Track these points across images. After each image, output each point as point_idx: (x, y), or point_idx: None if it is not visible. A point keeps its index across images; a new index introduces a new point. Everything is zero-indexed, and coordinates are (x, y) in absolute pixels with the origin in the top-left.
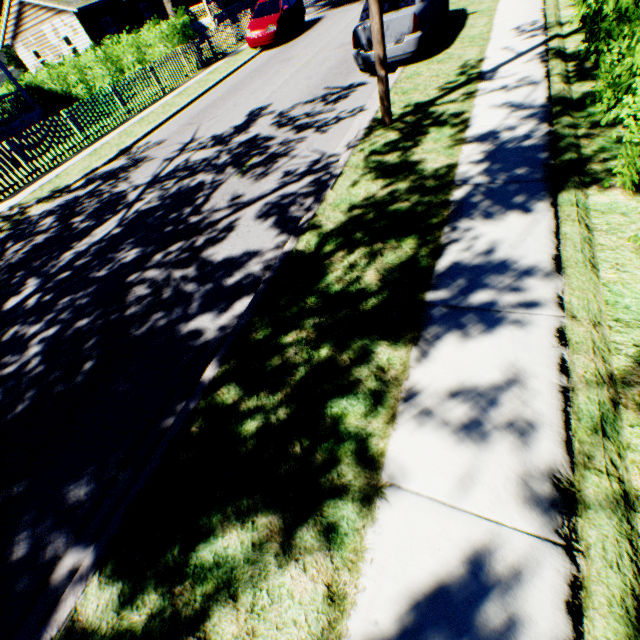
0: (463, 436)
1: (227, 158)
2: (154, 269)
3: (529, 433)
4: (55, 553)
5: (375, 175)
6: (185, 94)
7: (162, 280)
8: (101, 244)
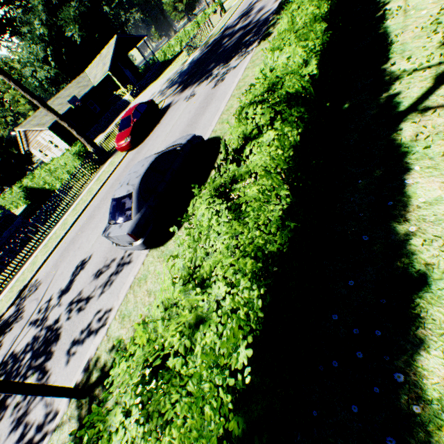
0: None
1: (30, 357)
2: None
3: None
4: None
5: None
6: (76, 209)
7: None
8: None
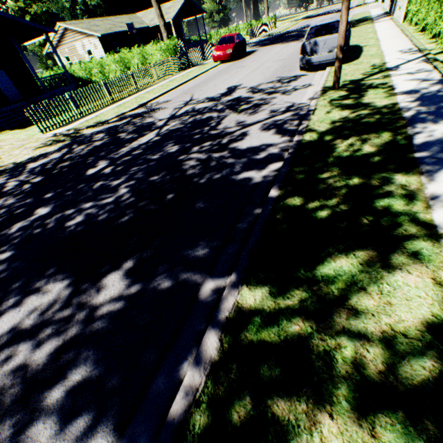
0: None
1: (223, 106)
2: (196, 153)
3: None
4: (195, 283)
5: (341, 108)
6: (175, 81)
7: (205, 158)
8: (148, 144)
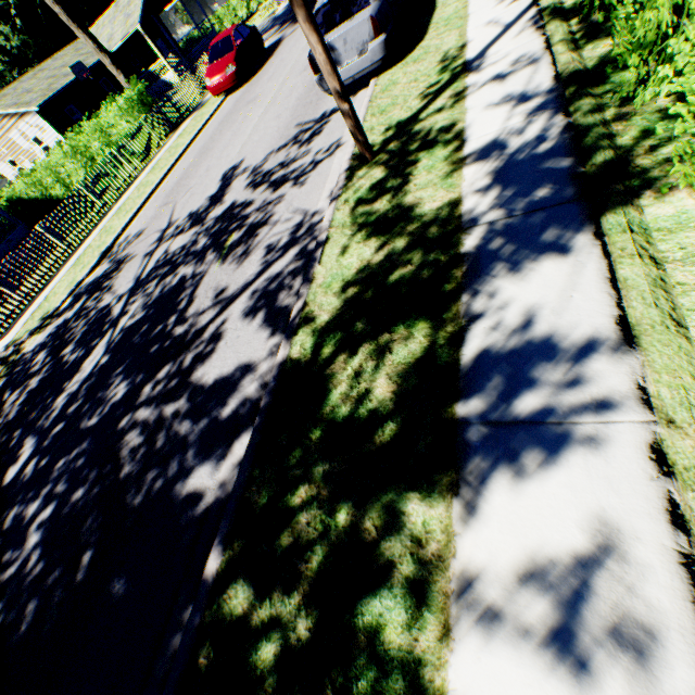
0: (551, 660)
1: (206, 240)
2: (144, 407)
3: (651, 650)
4: None
5: (366, 233)
6: (157, 168)
7: (154, 421)
8: (91, 380)
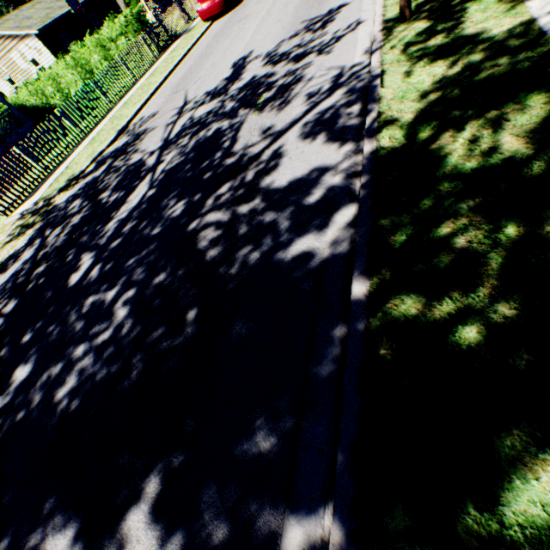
0: None
1: (233, 104)
2: (213, 212)
3: None
4: (268, 530)
5: (429, 60)
6: (157, 73)
7: (228, 219)
8: (141, 207)
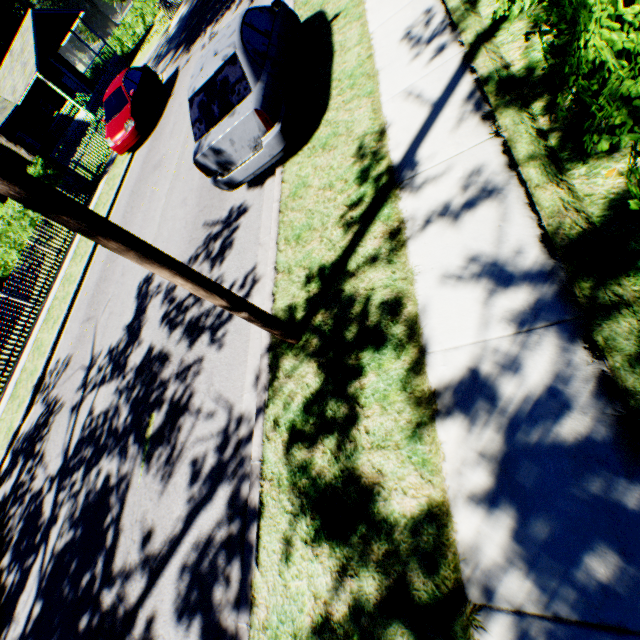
0: None
1: (127, 411)
2: None
3: None
4: None
5: (312, 522)
6: (79, 254)
7: None
8: None
